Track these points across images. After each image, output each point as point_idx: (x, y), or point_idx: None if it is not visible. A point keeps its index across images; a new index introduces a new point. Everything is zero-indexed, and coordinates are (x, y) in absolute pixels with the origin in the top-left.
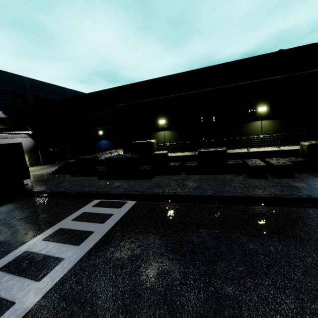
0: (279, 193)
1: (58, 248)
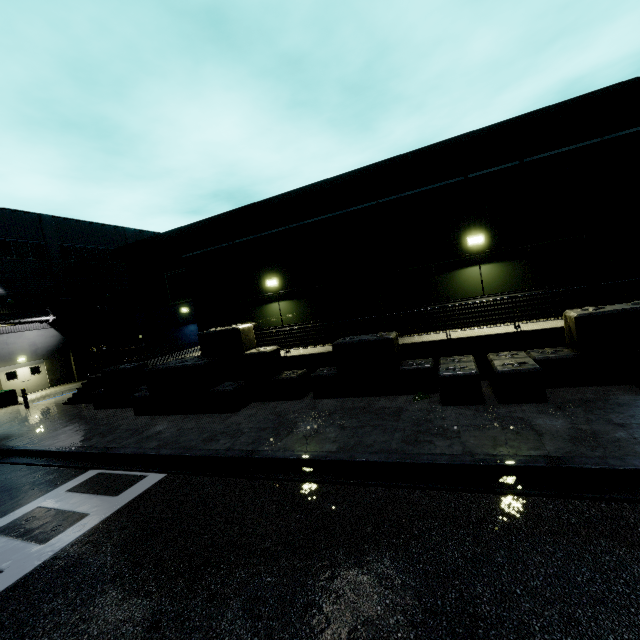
0: (486, 449)
1: None
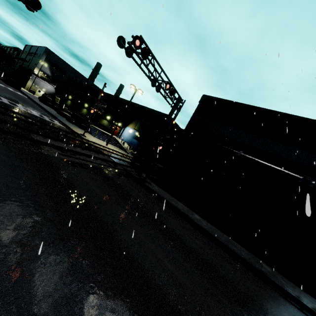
0: (45, 108)
1: (1, 85)
